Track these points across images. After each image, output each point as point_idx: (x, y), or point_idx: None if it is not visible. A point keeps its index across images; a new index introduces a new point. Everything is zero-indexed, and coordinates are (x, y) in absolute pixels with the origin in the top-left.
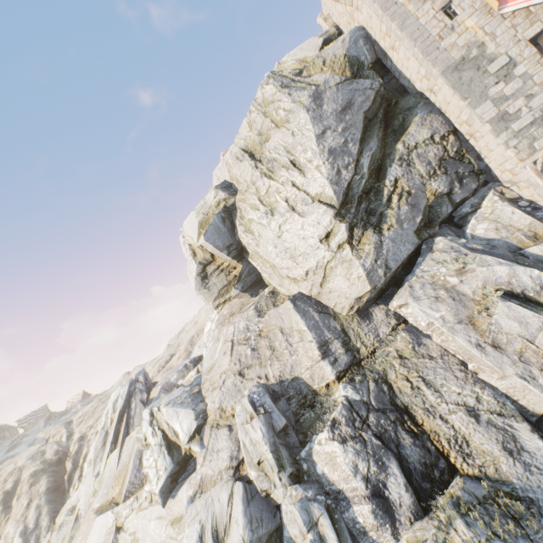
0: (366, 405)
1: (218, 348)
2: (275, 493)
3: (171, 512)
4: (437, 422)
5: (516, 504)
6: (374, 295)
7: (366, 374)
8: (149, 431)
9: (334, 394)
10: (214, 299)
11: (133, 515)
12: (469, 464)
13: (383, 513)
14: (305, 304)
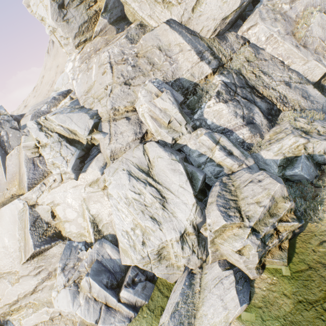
0: (234, 85)
1: (92, 73)
2: (183, 138)
3: (86, 180)
4: (270, 91)
5: (313, 113)
6: (235, 17)
7: (229, 71)
8: (42, 135)
9: (212, 82)
10: (74, 35)
11: (45, 194)
12: (286, 107)
13: (254, 130)
14: (179, 27)
